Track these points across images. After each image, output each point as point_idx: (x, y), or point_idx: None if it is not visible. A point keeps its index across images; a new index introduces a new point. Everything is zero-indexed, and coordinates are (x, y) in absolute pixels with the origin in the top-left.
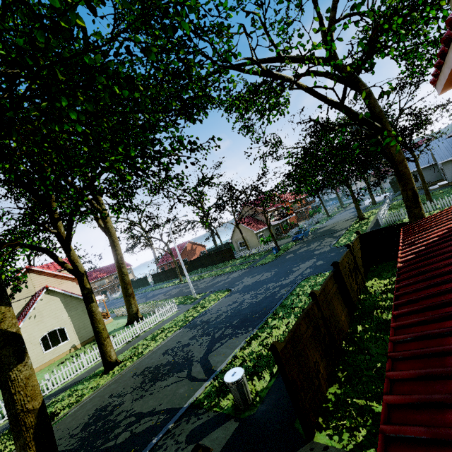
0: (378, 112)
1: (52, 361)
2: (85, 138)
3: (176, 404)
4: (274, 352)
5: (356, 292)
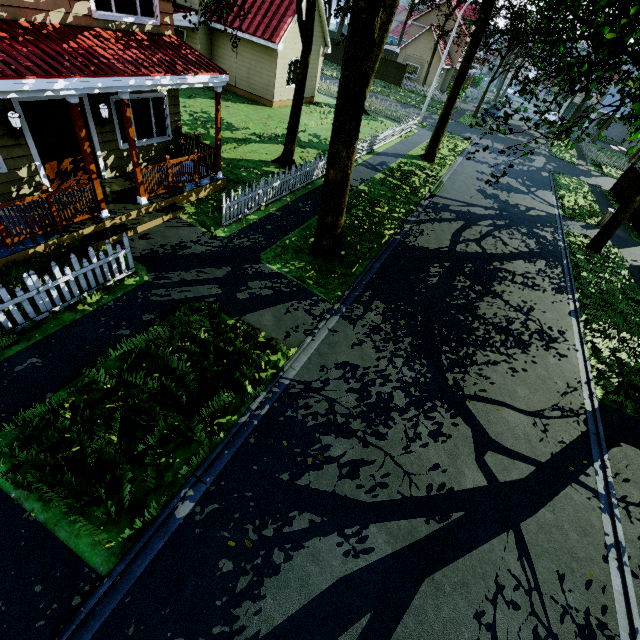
0: None
1: (286, 103)
2: None
3: (549, 211)
4: None
5: None
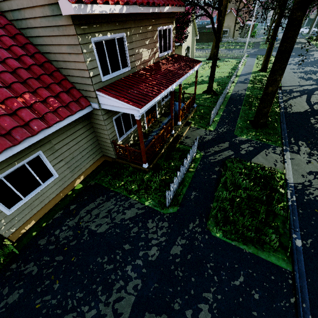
0: None
1: None
2: None
3: None
4: None
5: None
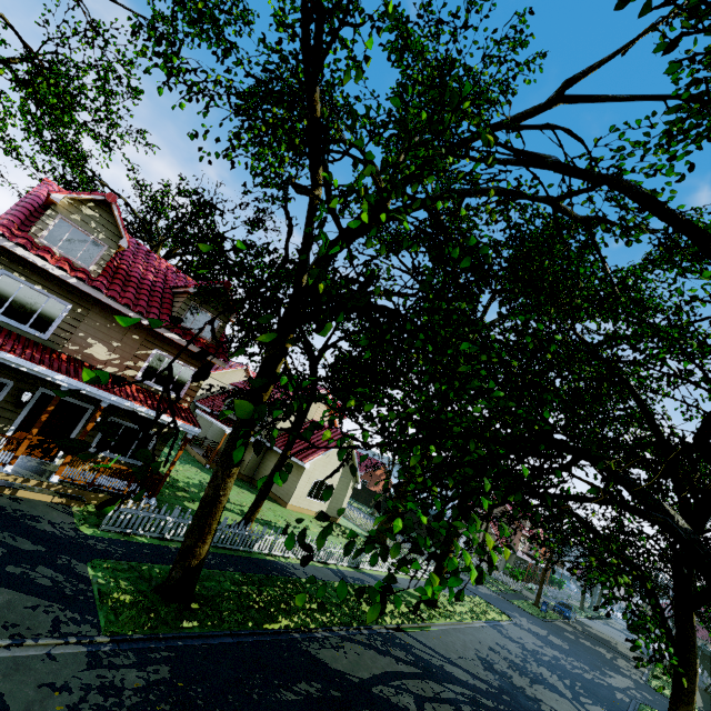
0: None
1: (303, 510)
2: None
3: None
4: None
5: None
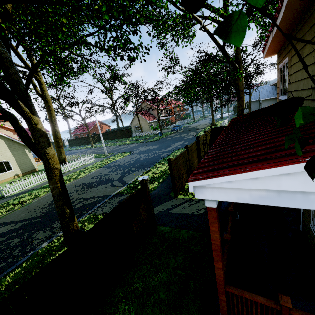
0: (239, 58)
1: (1, 182)
2: (104, 30)
3: (107, 194)
4: (169, 162)
5: (203, 154)
